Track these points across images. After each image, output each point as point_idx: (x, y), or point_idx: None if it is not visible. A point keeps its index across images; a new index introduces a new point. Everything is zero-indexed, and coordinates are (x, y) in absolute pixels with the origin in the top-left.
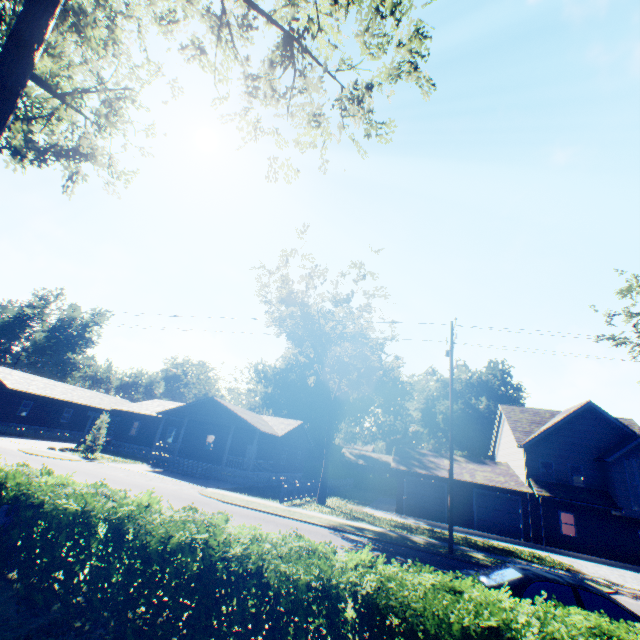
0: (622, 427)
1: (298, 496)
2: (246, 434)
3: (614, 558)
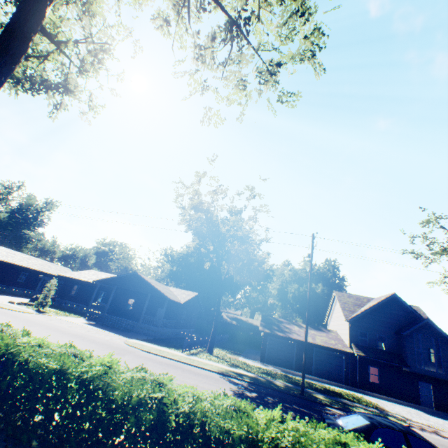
0: (414, 312)
1: (194, 347)
2: (157, 300)
3: (402, 399)
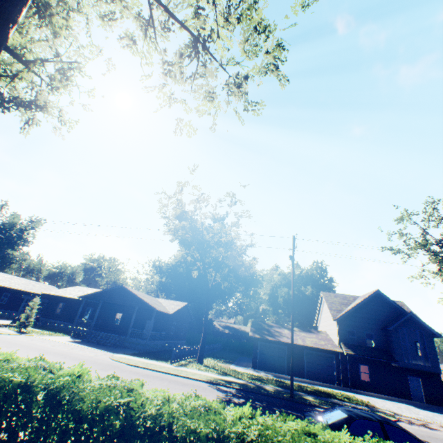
0: (397, 307)
1: (183, 358)
2: (146, 312)
3: (393, 395)
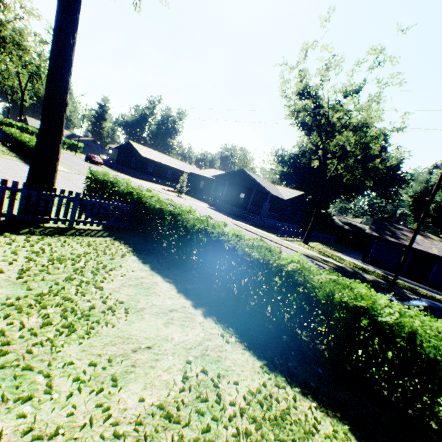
0: None
1: (290, 236)
2: (263, 196)
3: None
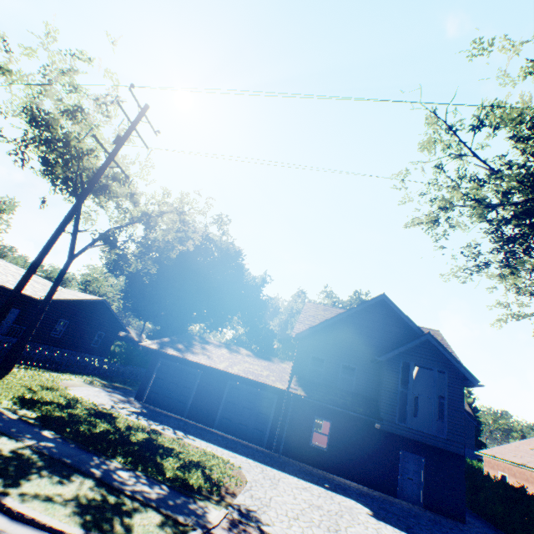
0: (412, 326)
1: None
2: None
3: (363, 482)
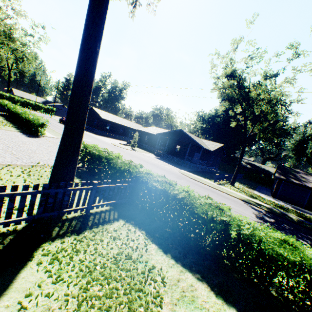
0: None
1: (220, 180)
2: (194, 147)
3: None
